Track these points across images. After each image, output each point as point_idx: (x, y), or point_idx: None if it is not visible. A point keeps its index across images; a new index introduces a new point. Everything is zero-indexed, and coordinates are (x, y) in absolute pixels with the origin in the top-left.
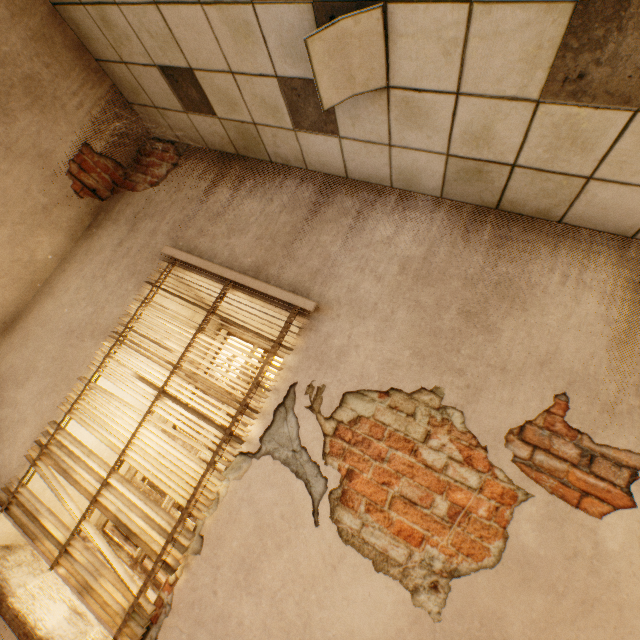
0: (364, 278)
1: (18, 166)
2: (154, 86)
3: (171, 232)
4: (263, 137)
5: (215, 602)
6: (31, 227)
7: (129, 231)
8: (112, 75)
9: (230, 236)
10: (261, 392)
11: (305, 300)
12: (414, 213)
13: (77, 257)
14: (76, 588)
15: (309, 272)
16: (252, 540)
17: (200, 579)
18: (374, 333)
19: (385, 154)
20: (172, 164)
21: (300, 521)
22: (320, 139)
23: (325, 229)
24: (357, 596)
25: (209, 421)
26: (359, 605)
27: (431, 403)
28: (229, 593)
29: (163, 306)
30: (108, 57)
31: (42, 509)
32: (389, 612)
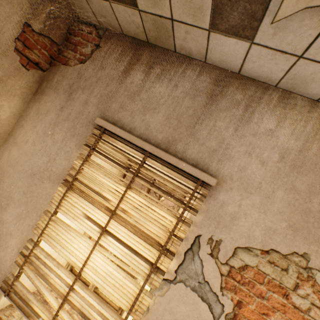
0: (251, 161)
1: None
2: None
3: (99, 104)
4: (175, 32)
5: None
6: None
7: (67, 99)
8: None
9: (145, 113)
10: (175, 239)
11: (208, 176)
12: (293, 111)
13: (30, 116)
14: None
15: (208, 151)
16: None
17: None
18: (258, 206)
19: (289, 62)
20: (94, 45)
21: None
22: (231, 41)
23: (220, 116)
24: None
25: (139, 255)
26: None
27: (301, 264)
28: None
29: (99, 165)
30: None
31: (31, 298)
32: None
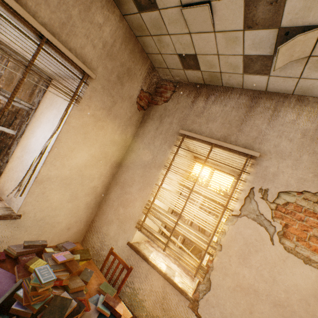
0: (282, 140)
1: (124, 104)
2: (171, 61)
3: (179, 123)
4: (222, 77)
5: (231, 268)
6: (126, 126)
7: (159, 123)
8: (151, 58)
9: (208, 123)
10: (237, 191)
11: (254, 152)
12: (307, 107)
13: (139, 135)
14: (174, 258)
15: (251, 138)
16: (243, 248)
17: (223, 260)
18: (291, 166)
19: (294, 81)
20: (172, 91)
21: (264, 242)
22: (256, 77)
23: (257, 117)
24: (296, 272)
25: (215, 202)
26: (298, 275)
27: None
28: (237, 265)
29: (184, 155)
30: (153, 52)
31: (153, 231)
32: (313, 279)
